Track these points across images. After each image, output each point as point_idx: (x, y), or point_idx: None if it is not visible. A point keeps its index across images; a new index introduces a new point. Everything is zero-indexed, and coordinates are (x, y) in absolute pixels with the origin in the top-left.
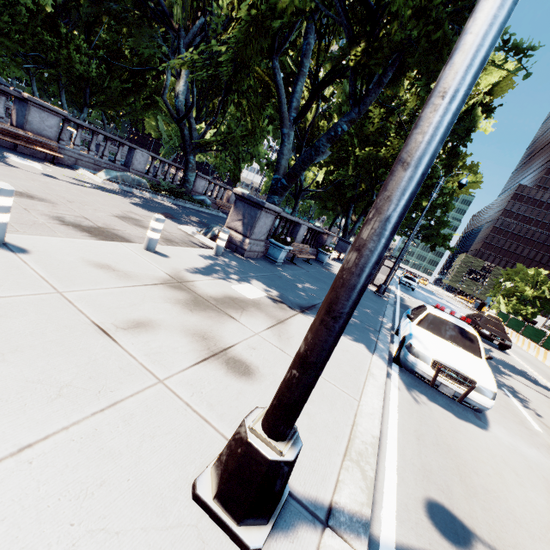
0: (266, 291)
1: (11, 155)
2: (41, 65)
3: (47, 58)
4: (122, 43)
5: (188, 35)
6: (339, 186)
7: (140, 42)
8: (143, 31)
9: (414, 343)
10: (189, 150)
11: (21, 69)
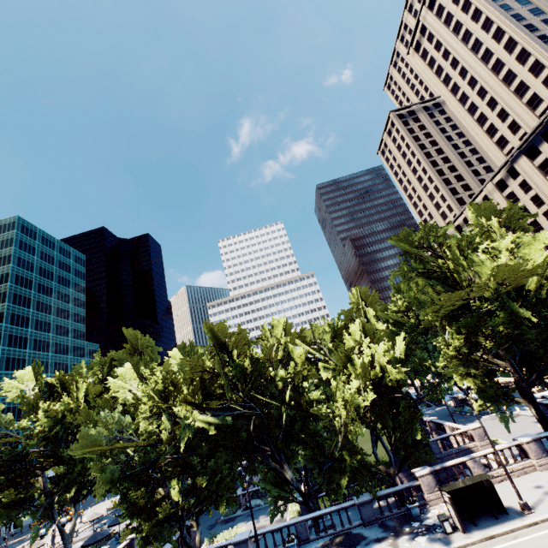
0: (526, 407)
1: None
2: None
3: None
4: None
5: None
6: None
7: None
8: None
9: (545, 395)
10: (417, 405)
11: None
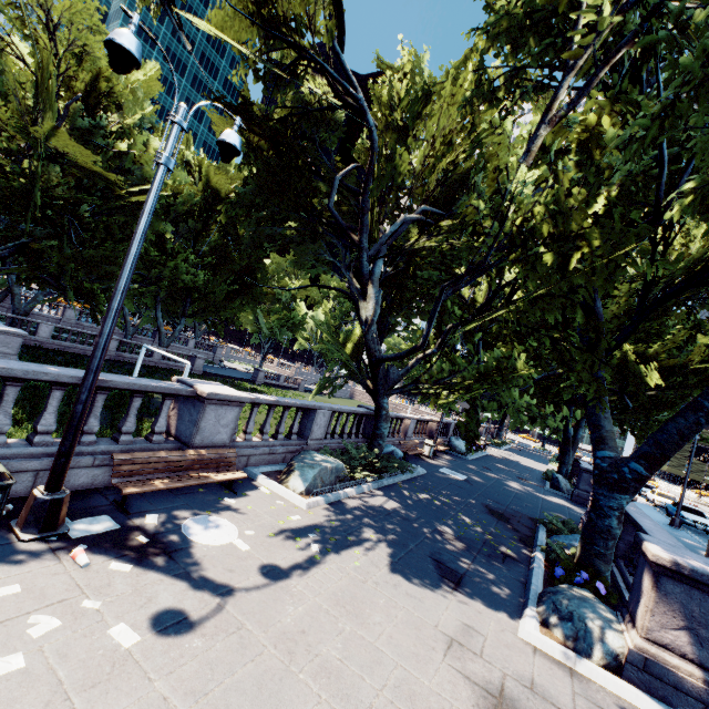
0: None
1: (188, 522)
2: (141, 283)
3: (150, 275)
4: (232, 246)
5: (374, 246)
6: (539, 380)
7: (303, 261)
8: (305, 247)
9: None
10: (382, 391)
11: (130, 300)
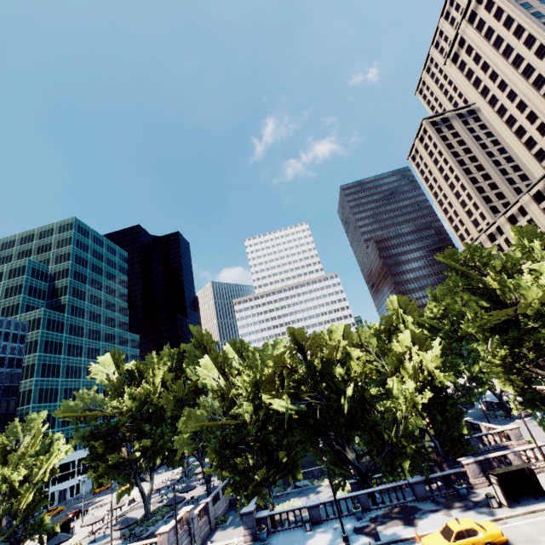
0: None
1: None
2: None
3: None
4: None
5: None
6: None
7: None
8: None
9: None
10: None
11: None
